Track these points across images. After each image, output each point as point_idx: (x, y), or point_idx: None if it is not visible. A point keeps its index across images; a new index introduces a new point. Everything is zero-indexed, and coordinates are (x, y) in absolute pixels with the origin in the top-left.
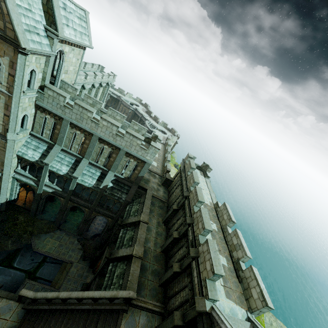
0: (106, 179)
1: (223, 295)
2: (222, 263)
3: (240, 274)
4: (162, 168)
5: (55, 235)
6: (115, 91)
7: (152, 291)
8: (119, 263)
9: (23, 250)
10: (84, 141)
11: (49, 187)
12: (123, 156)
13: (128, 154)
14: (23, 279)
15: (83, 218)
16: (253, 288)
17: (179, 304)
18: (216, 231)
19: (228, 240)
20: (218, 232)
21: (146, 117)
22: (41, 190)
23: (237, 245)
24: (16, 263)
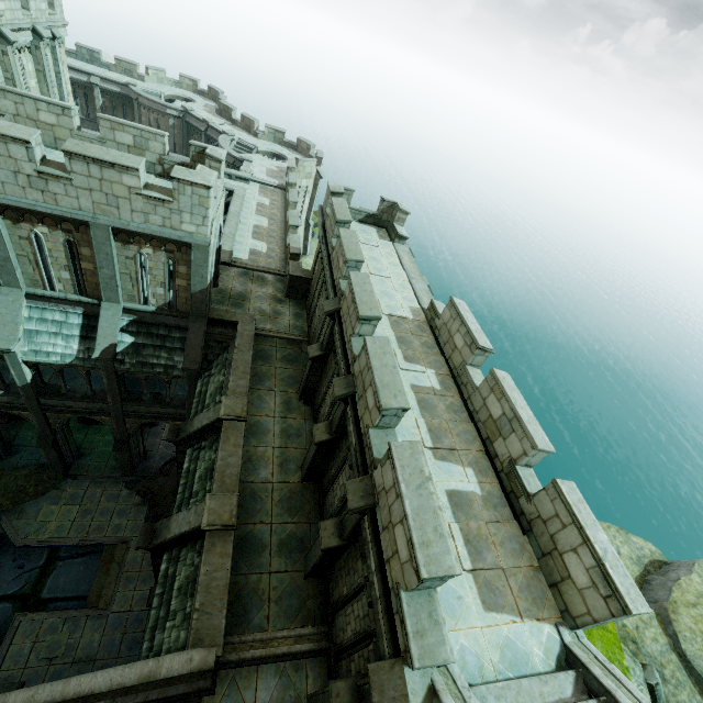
0: (102, 329)
1: (473, 610)
2: (463, 489)
3: (522, 508)
4: (284, 254)
5: (64, 494)
6: (111, 74)
7: (288, 601)
8: (183, 551)
9: None
10: None
11: None
12: (111, 246)
13: (123, 233)
14: (10, 615)
15: (113, 437)
16: (570, 554)
17: (353, 638)
18: (437, 392)
19: (476, 407)
20: (444, 392)
21: (221, 127)
22: None
23: (502, 420)
24: None
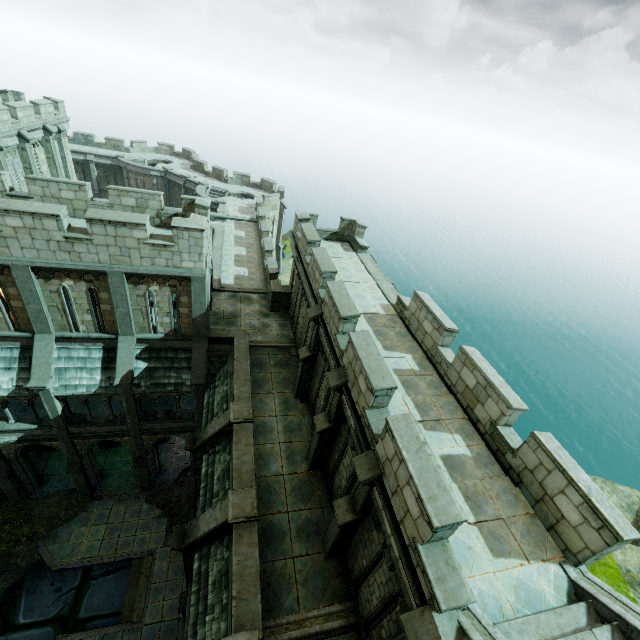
0: (120, 359)
1: (483, 558)
2: (455, 453)
3: (510, 463)
4: (264, 275)
5: (92, 515)
6: (103, 151)
7: (313, 582)
8: (212, 548)
9: (28, 581)
10: (5, 294)
11: (4, 433)
12: (125, 288)
13: (134, 276)
14: (52, 639)
15: (132, 455)
16: (560, 496)
17: (379, 605)
18: (417, 373)
19: (453, 381)
20: (422, 372)
21: (196, 179)
22: None
23: (477, 388)
24: (23, 615)
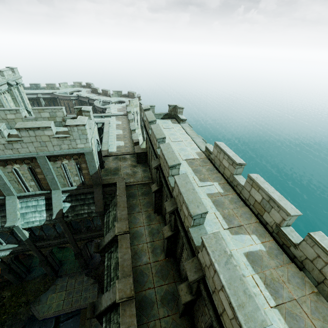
0: (54, 204)
1: None
2: (254, 249)
3: (293, 253)
4: (132, 143)
5: (57, 286)
6: (45, 91)
7: None
8: (111, 315)
9: (27, 327)
10: None
11: (1, 250)
12: (48, 164)
13: (52, 157)
14: None
15: (74, 252)
16: None
17: None
18: (222, 194)
19: (246, 197)
20: (225, 193)
21: (94, 97)
22: None
23: (263, 202)
24: None
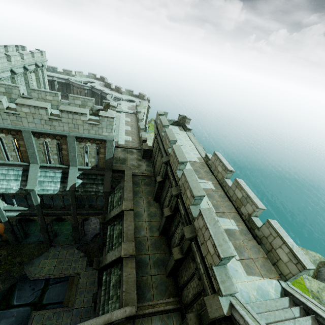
0: (70, 178)
1: (242, 275)
2: (231, 228)
3: (256, 234)
4: (139, 140)
5: (50, 254)
6: (61, 75)
7: (160, 287)
8: (112, 269)
9: (19, 284)
10: (18, 144)
11: (11, 211)
12: (75, 143)
13: (79, 138)
14: (30, 312)
15: (71, 226)
16: (279, 249)
17: (192, 297)
18: (213, 190)
19: (231, 195)
20: (216, 190)
21: (107, 91)
22: (4, 217)
23: (242, 198)
24: (16, 301)
